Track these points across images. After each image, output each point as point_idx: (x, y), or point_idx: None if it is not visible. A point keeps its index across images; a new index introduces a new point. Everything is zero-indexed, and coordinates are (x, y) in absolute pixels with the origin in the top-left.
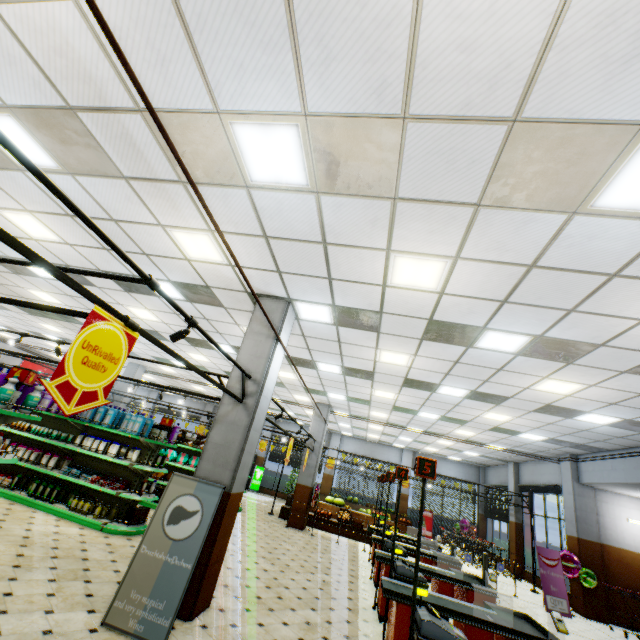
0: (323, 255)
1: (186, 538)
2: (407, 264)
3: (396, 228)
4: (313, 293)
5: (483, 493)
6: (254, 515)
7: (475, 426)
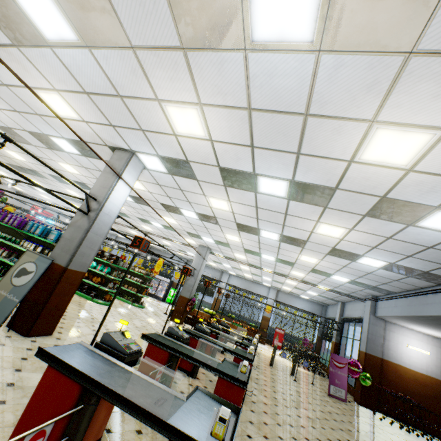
0: (126, 108)
1: (21, 285)
2: (176, 113)
3: (150, 77)
4: (141, 145)
5: (320, 322)
6: (151, 312)
7: (301, 268)
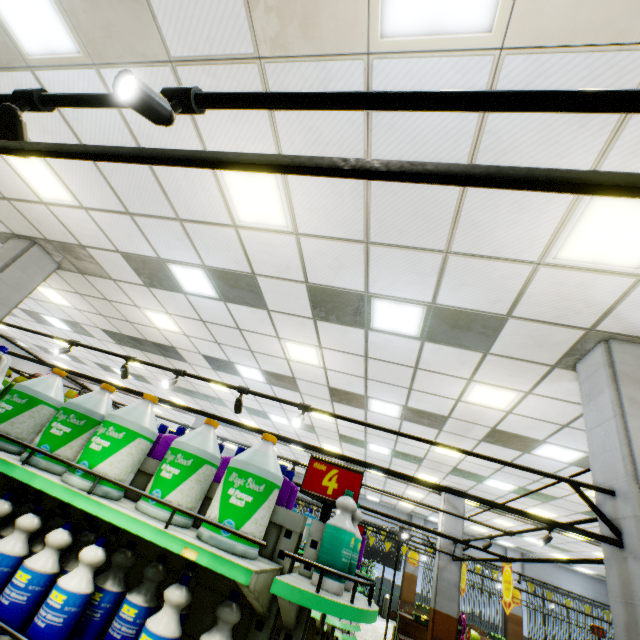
0: None
1: None
2: None
3: None
4: None
5: None
6: None
7: None
